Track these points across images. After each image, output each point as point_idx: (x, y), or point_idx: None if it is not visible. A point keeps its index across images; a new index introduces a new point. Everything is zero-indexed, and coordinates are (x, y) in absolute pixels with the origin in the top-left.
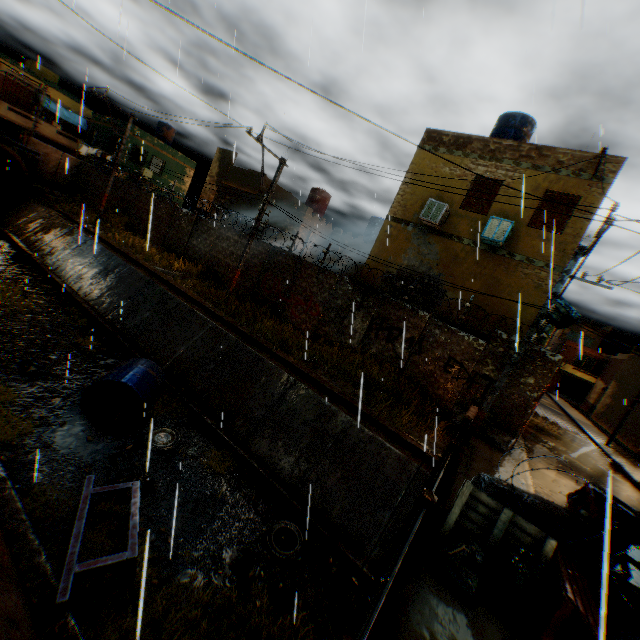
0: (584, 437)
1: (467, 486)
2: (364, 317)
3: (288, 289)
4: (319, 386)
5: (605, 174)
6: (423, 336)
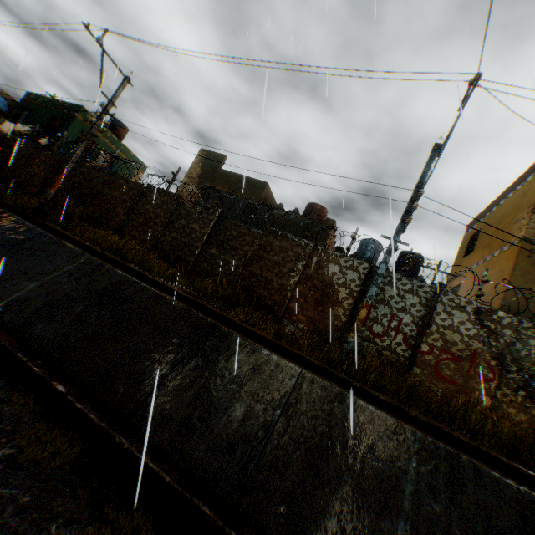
0: None
1: None
2: None
3: (415, 333)
4: None
5: None
6: None
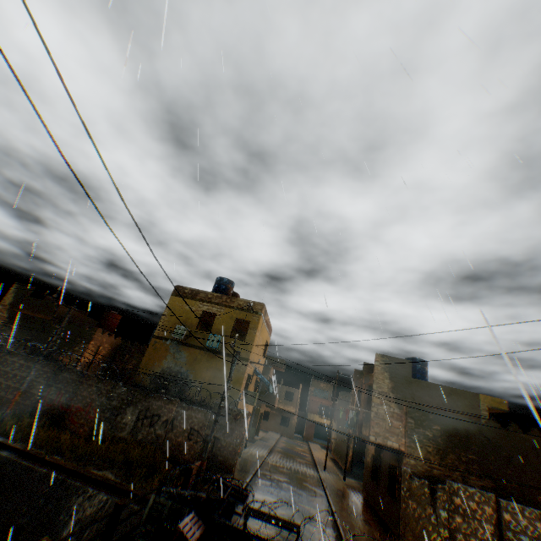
0: (314, 467)
1: (153, 496)
2: (133, 411)
3: (71, 399)
4: (87, 477)
5: (258, 310)
6: (174, 416)
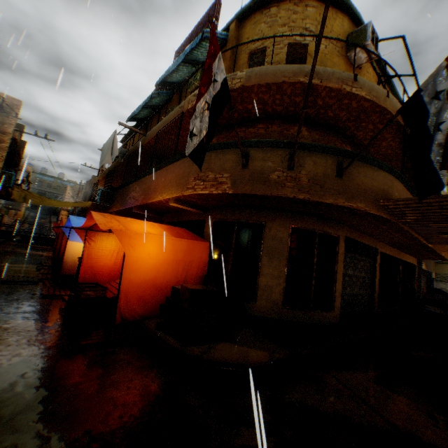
0: None
1: None
2: None
3: None
4: None
5: None
6: None
